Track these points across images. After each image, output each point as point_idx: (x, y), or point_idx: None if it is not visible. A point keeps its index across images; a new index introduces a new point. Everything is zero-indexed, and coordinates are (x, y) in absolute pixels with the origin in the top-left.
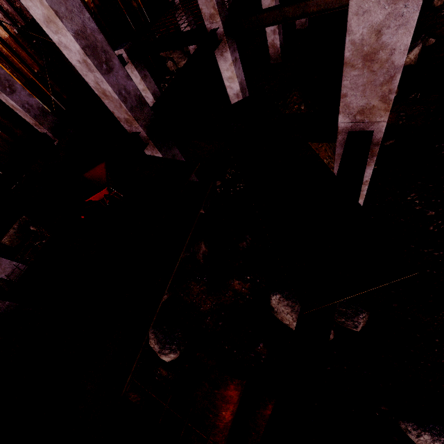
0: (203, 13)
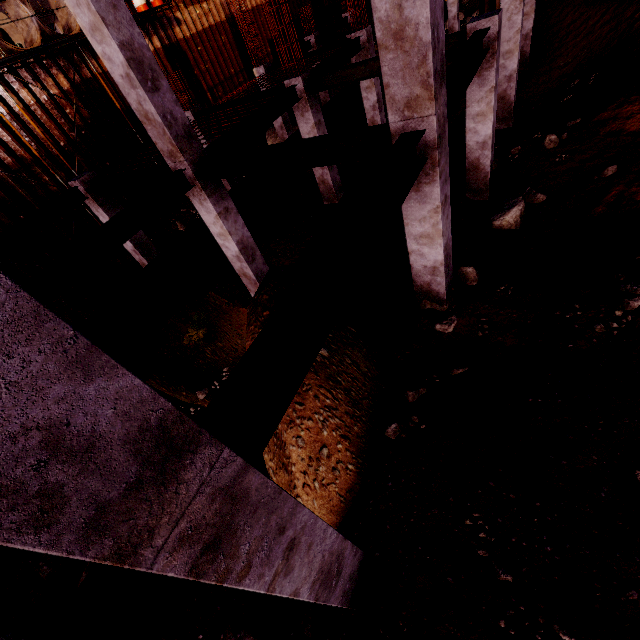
0: (160, 148)
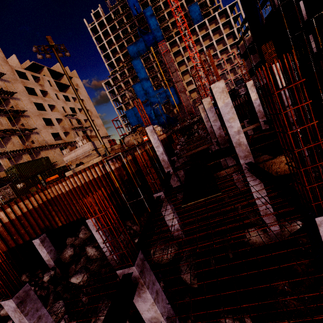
0: (211, 138)
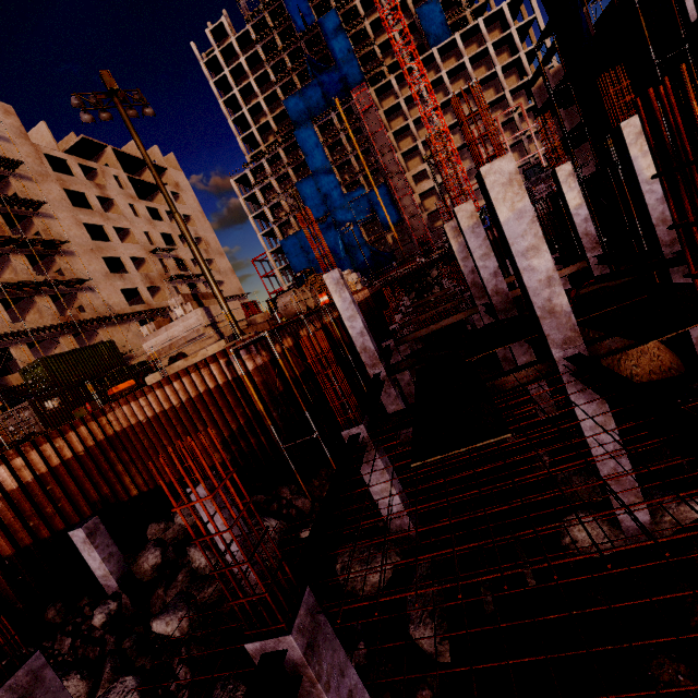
0: (474, 297)
